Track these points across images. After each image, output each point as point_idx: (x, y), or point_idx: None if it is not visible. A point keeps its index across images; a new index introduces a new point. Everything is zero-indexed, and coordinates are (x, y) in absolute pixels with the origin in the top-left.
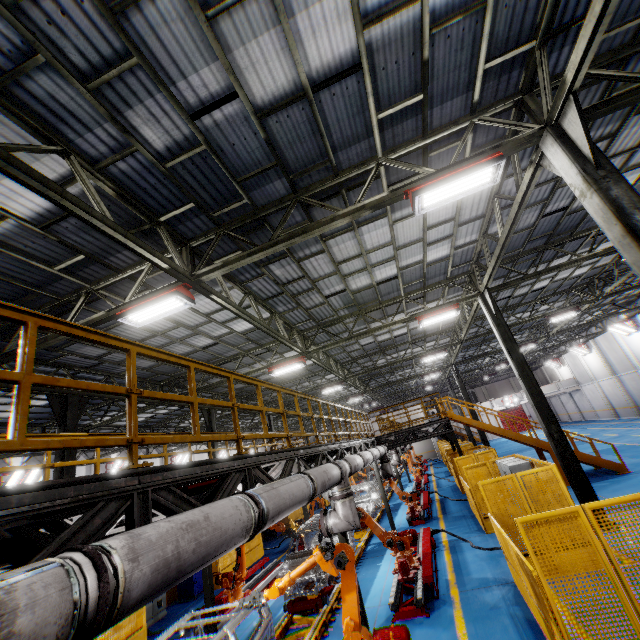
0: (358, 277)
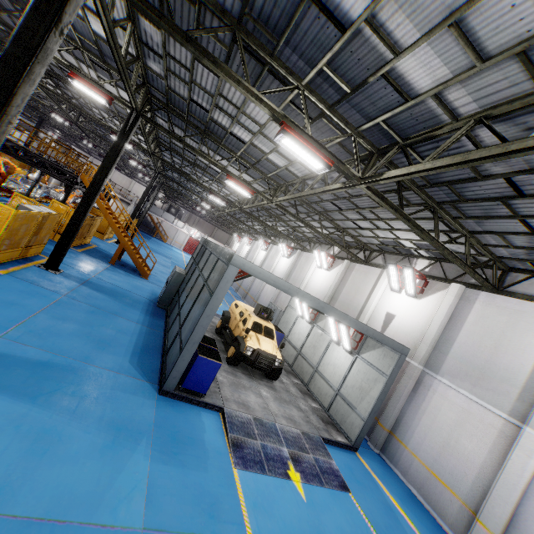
0: None
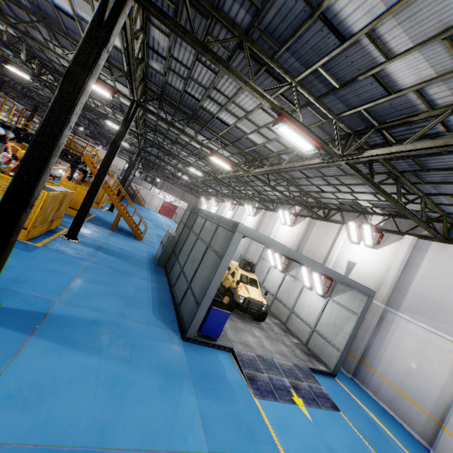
0: None
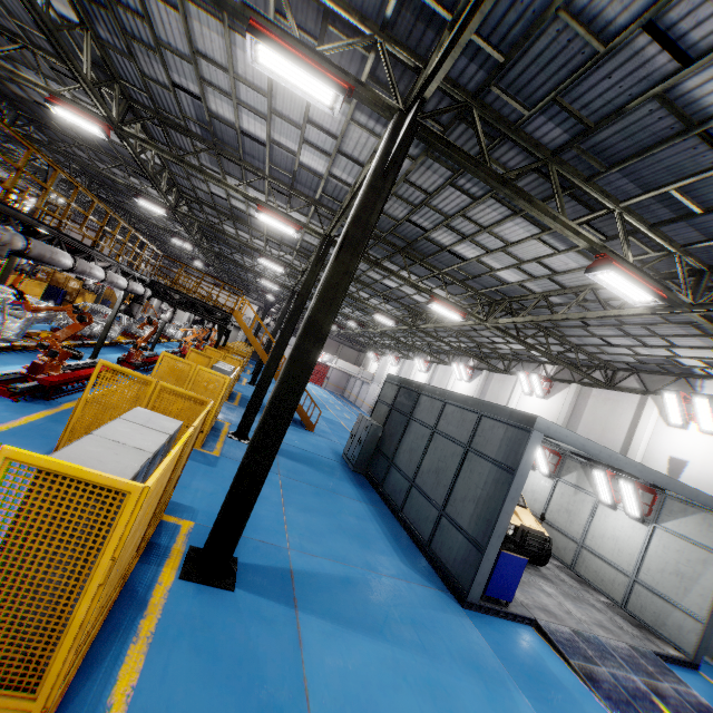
0: (221, 99)
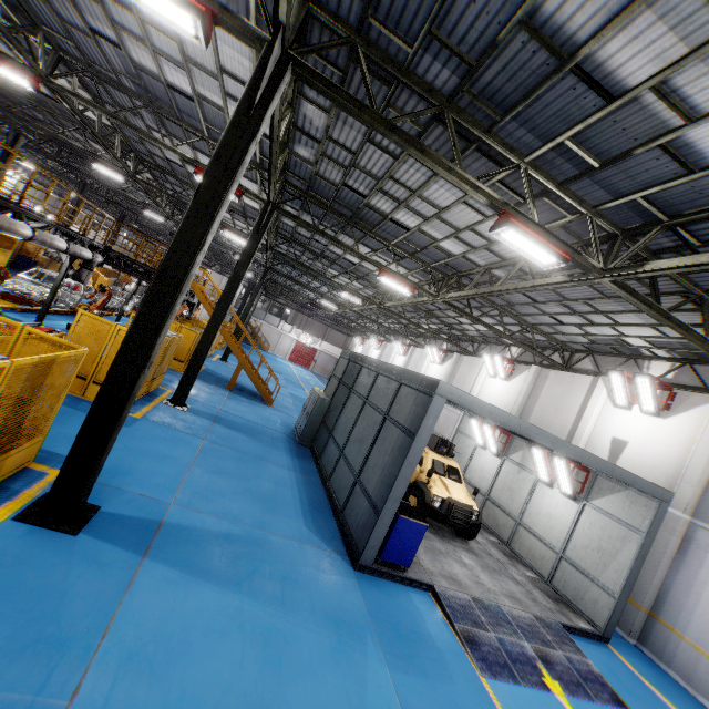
0: (139, 47)
